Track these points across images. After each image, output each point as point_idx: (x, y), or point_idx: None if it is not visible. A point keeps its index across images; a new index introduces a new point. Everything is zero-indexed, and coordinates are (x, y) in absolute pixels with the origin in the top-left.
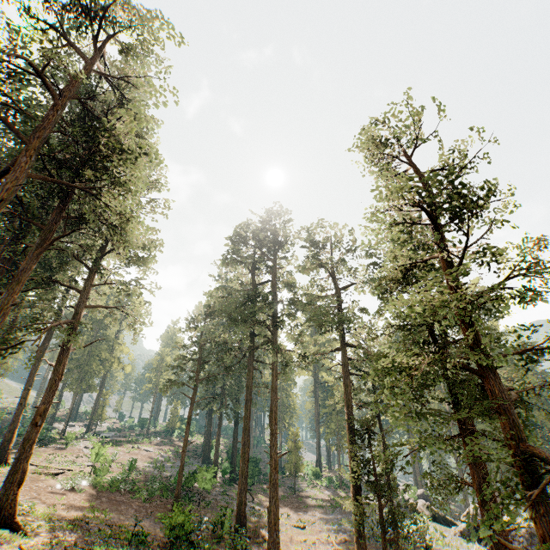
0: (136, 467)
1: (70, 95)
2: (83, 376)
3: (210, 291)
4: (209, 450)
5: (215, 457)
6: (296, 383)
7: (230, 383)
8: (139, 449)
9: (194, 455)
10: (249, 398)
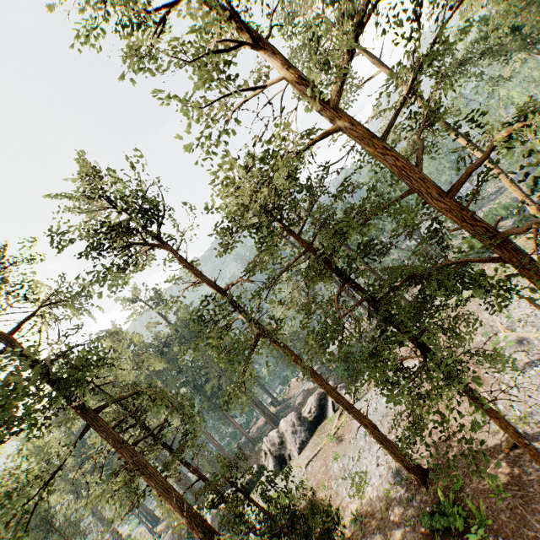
0: None
1: None
2: None
3: None
4: None
5: None
6: None
7: None
8: None
9: None
10: None
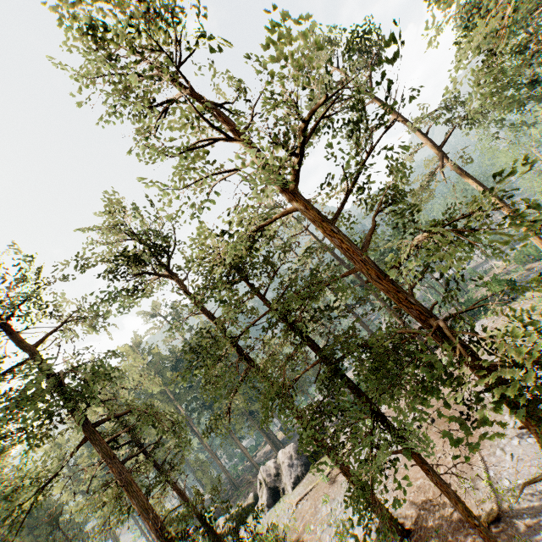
0: None
1: None
2: None
3: None
4: None
5: None
6: None
7: None
8: None
9: None
10: None
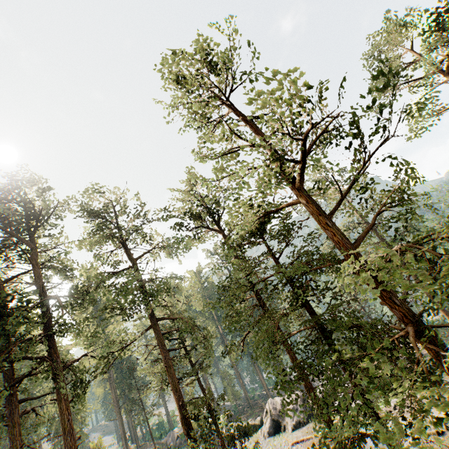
0: None
1: None
2: None
3: None
4: None
5: None
6: None
7: None
8: None
9: None
10: None
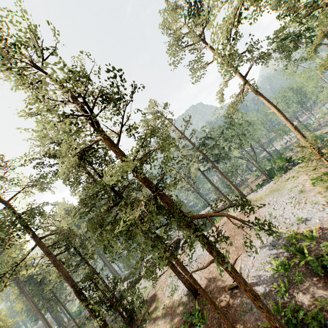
0: None
1: None
2: None
3: None
4: None
5: None
6: None
7: None
8: None
9: None
10: None
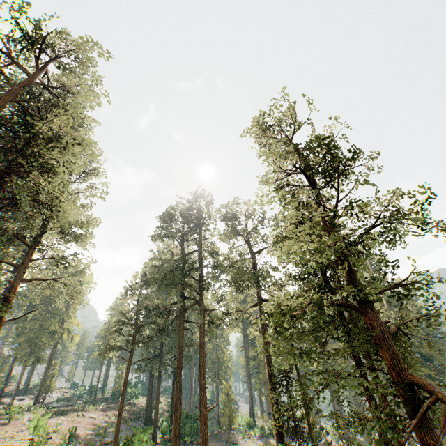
0: (77, 435)
1: (10, 98)
2: (33, 349)
3: (145, 262)
4: (150, 411)
5: (154, 417)
6: (228, 340)
7: (168, 344)
8: (84, 417)
9: (137, 417)
10: (180, 356)
